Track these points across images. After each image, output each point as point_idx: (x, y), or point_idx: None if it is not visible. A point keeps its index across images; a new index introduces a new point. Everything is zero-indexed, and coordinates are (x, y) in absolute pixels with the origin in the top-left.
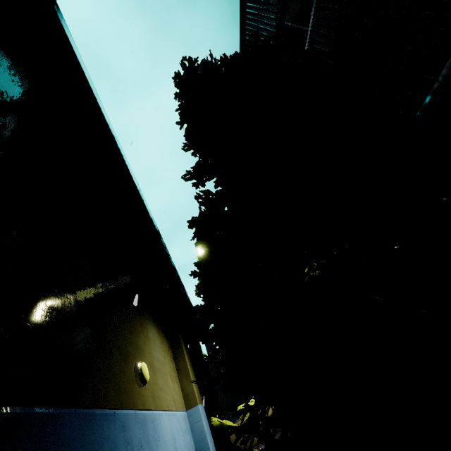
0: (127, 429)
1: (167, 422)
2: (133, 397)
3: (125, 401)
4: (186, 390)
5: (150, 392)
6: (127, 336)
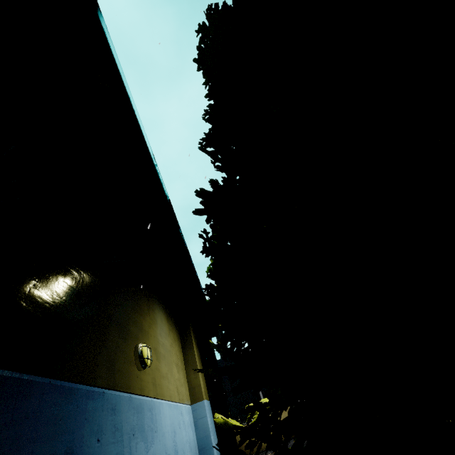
0: (117, 413)
1: (167, 413)
2: (129, 379)
3: (119, 382)
4: (192, 382)
5: (151, 377)
6: (129, 314)
